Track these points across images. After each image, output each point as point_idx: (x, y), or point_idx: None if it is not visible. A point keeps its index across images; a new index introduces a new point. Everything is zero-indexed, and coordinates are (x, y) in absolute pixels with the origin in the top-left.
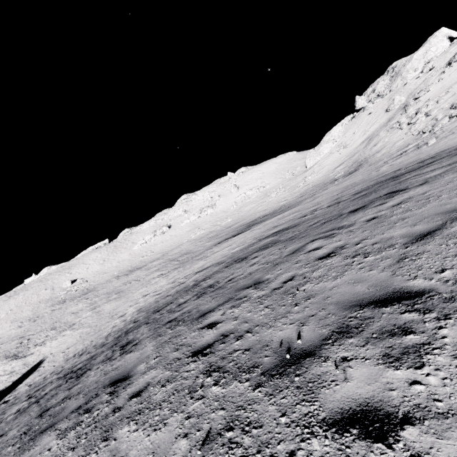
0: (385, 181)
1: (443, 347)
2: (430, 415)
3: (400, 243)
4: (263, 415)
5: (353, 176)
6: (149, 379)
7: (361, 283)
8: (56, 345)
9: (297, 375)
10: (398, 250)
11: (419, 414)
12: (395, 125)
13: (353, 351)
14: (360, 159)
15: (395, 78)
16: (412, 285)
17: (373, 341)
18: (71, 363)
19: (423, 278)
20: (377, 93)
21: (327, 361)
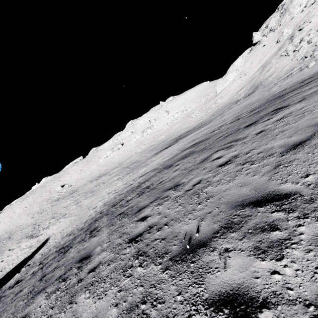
0: (273, 100)
1: (300, 242)
2: (282, 301)
3: (278, 152)
4: (166, 293)
5: (251, 97)
6: (101, 259)
7: (246, 186)
8: (55, 228)
9: (192, 261)
10: (276, 158)
11: (274, 300)
12: (284, 53)
13: (233, 244)
14: (256, 83)
15: (284, 14)
16: (282, 189)
17: (248, 236)
18: (64, 241)
19: (291, 182)
20: (269, 28)
21: (214, 251)
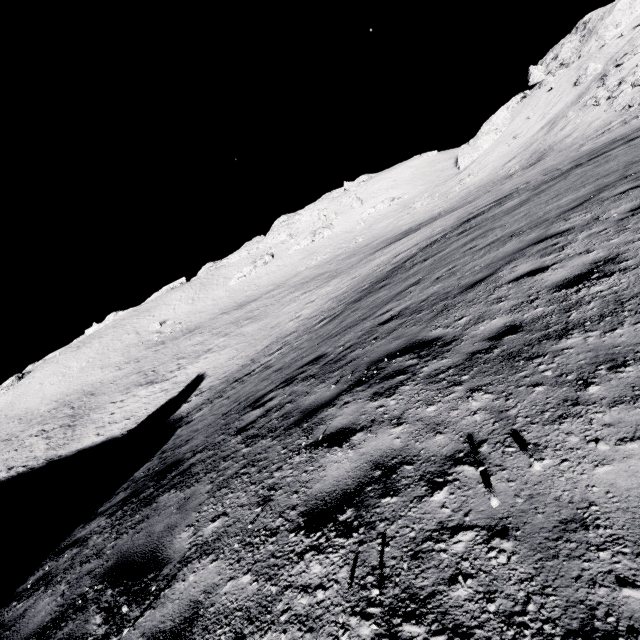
0: (606, 145)
1: None
2: None
3: None
4: None
5: (538, 166)
6: (524, 213)
7: None
8: (203, 365)
9: None
10: None
11: None
12: (590, 101)
13: None
14: (541, 148)
15: (587, 39)
16: None
17: None
18: (292, 335)
19: None
20: (560, 60)
21: None
